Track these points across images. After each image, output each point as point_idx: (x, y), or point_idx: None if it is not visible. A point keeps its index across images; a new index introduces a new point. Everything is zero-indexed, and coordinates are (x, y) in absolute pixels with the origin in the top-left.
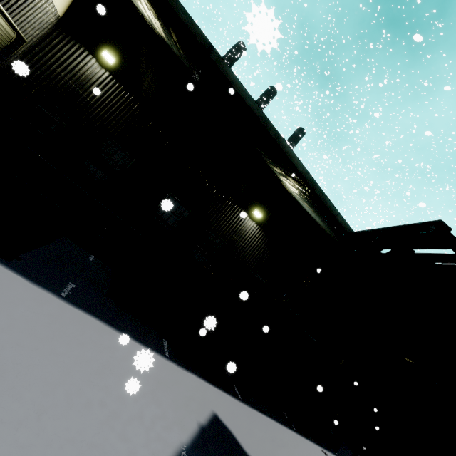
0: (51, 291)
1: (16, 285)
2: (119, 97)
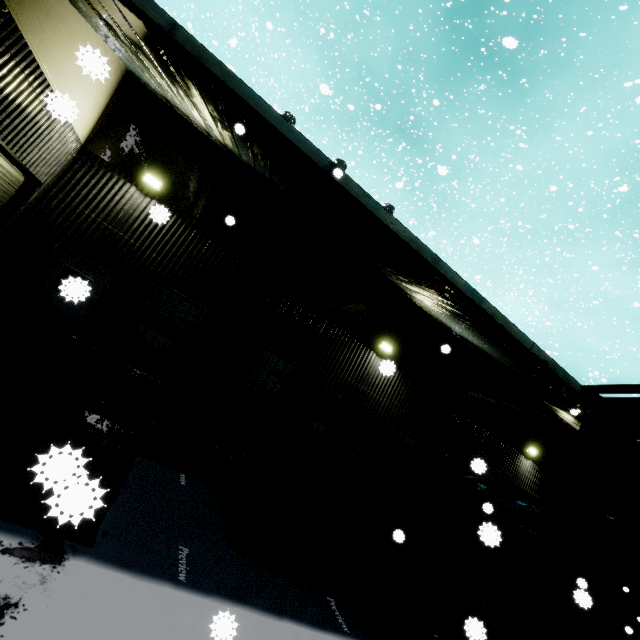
0: (166, 580)
1: (121, 594)
2: (173, 230)
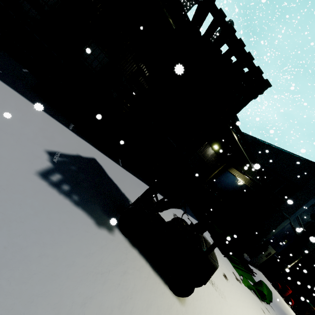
0: None
1: None
2: None
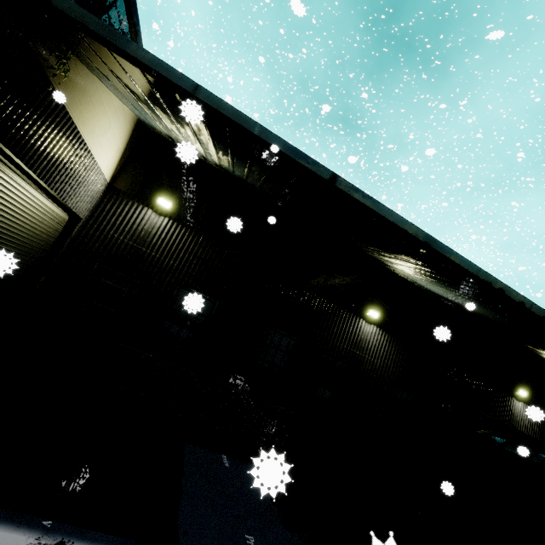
0: None
1: None
2: (184, 240)
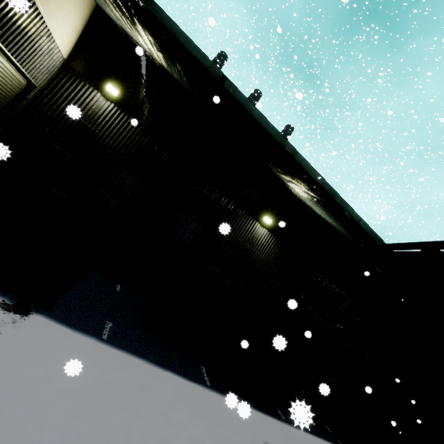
0: (93, 336)
1: (63, 337)
2: (125, 126)
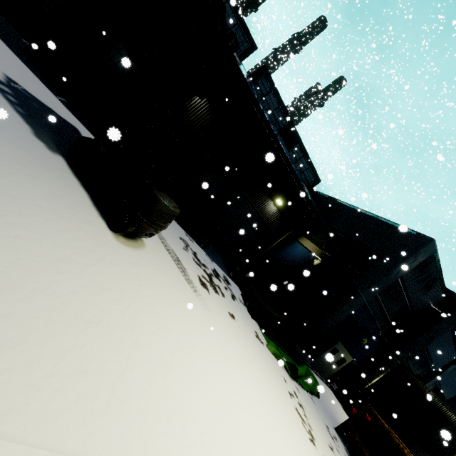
0: None
1: None
2: None
